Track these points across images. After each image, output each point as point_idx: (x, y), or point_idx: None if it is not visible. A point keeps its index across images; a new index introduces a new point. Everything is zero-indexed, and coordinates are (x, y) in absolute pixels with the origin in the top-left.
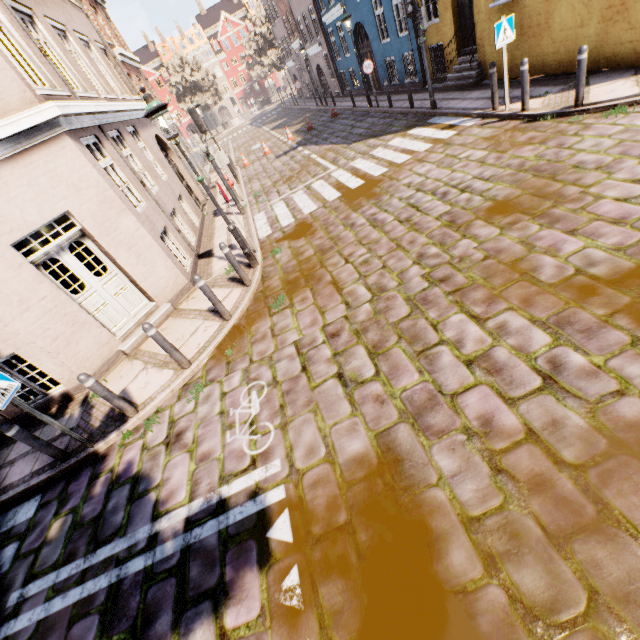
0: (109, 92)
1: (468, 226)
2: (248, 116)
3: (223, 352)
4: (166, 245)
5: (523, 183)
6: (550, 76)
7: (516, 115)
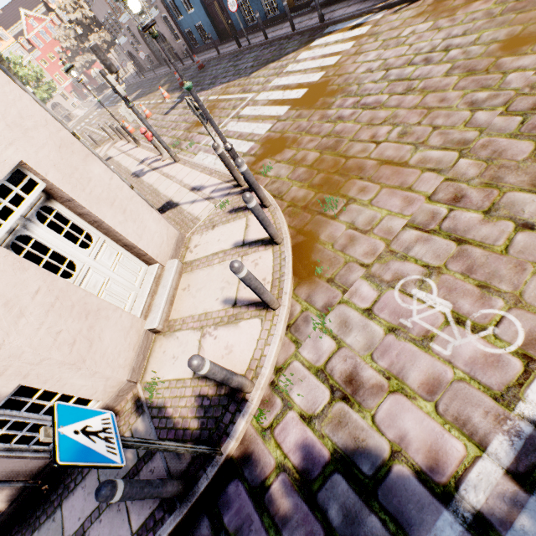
0: None
1: (497, 66)
2: (88, 104)
3: (307, 274)
4: None
5: (513, 21)
6: None
7: None
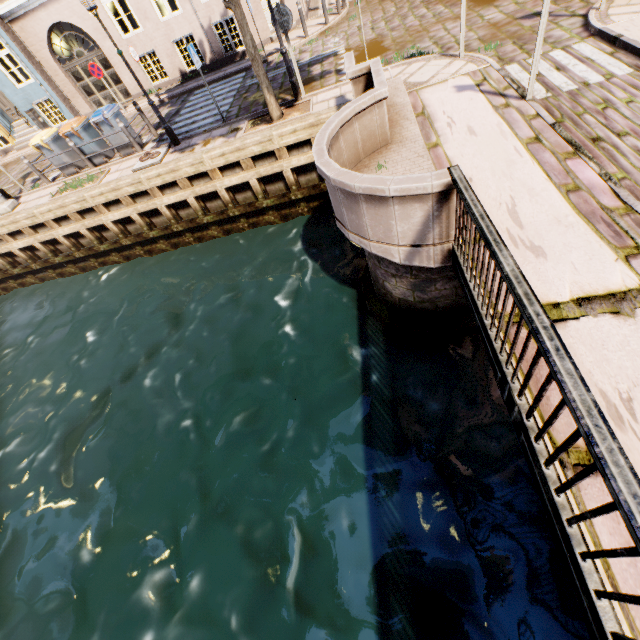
0: None
1: None
2: None
3: (324, 34)
4: None
5: None
6: None
7: None
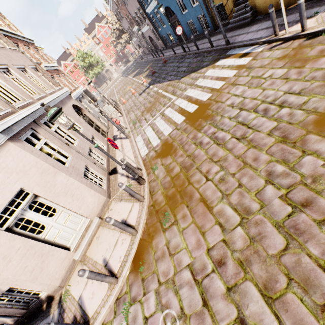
0: (40, 93)
1: (303, 141)
2: (120, 71)
3: (137, 266)
4: (88, 178)
5: None
6: (309, 0)
7: (297, 35)
